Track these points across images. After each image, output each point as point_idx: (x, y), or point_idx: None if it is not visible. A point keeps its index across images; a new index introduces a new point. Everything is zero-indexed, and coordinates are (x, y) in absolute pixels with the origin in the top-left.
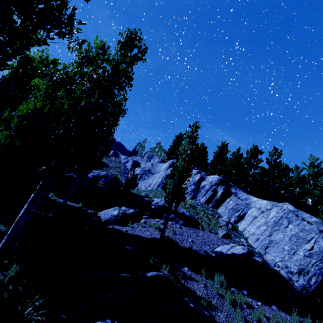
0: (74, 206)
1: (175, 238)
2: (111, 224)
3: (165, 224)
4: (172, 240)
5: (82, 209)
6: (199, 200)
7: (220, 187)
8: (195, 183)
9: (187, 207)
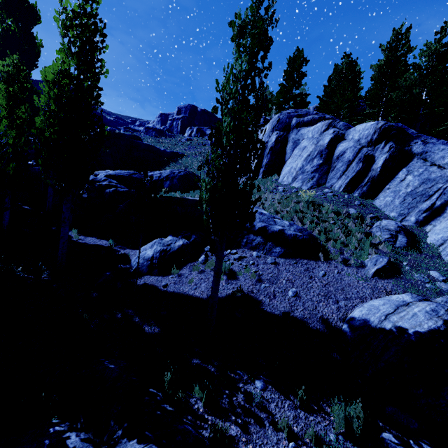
0: (102, 247)
1: (258, 293)
2: (144, 274)
3: (214, 281)
4: (249, 298)
5: (111, 250)
6: (331, 187)
7: (380, 148)
8: (322, 152)
9: (300, 210)
